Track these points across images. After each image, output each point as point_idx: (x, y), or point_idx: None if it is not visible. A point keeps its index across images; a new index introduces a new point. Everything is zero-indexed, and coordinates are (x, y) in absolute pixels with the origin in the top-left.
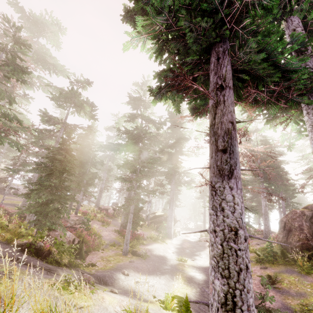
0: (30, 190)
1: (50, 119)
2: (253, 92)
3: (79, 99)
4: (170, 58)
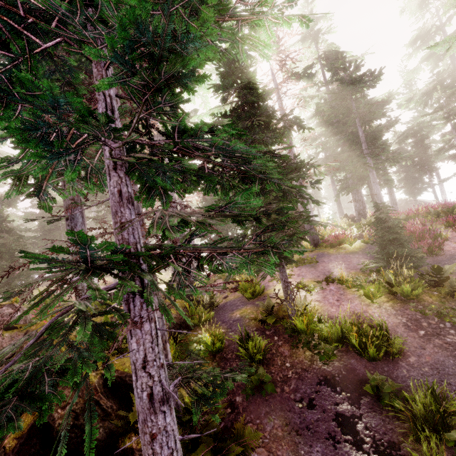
0: None
1: None
2: None
3: None
4: None
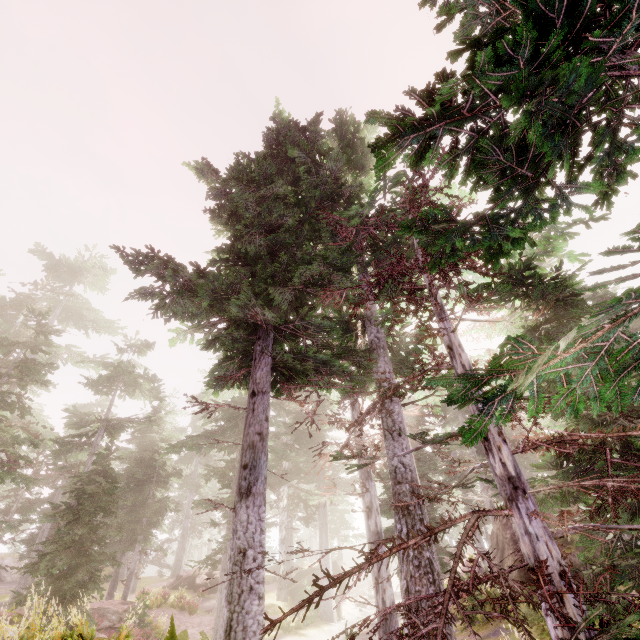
0: (39, 555)
1: (82, 419)
2: (293, 388)
3: (132, 377)
4: (226, 345)
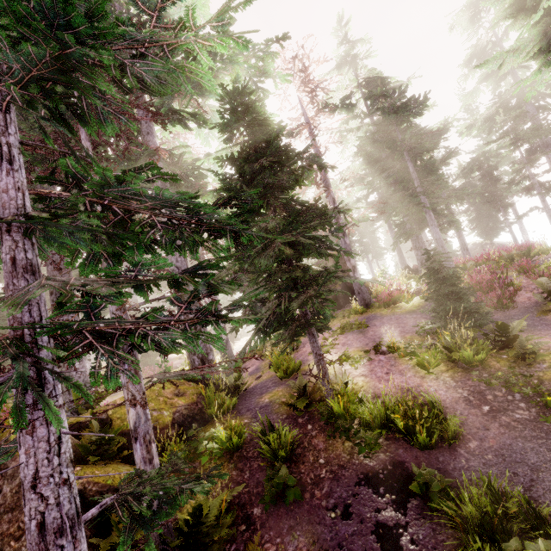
0: None
1: None
2: None
3: None
4: None
